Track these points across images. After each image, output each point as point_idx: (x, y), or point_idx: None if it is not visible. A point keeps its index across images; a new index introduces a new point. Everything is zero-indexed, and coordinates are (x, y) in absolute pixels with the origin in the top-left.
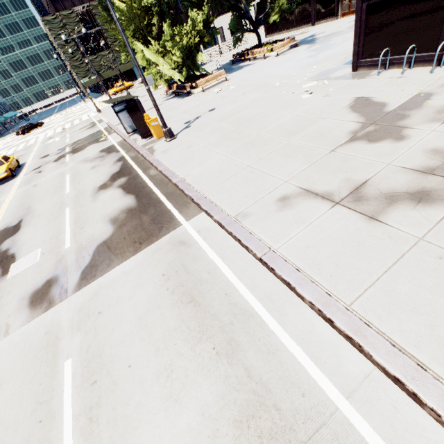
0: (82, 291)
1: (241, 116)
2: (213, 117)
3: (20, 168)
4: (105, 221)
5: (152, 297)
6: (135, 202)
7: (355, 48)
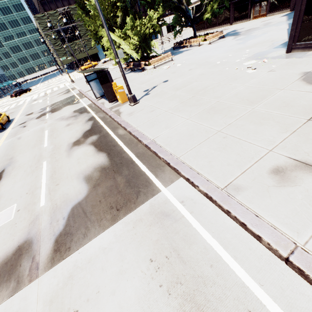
0: (55, 269)
1: (194, 86)
2: (168, 87)
3: (9, 122)
4: (79, 179)
5: (142, 296)
6: (108, 161)
7: (292, 33)
